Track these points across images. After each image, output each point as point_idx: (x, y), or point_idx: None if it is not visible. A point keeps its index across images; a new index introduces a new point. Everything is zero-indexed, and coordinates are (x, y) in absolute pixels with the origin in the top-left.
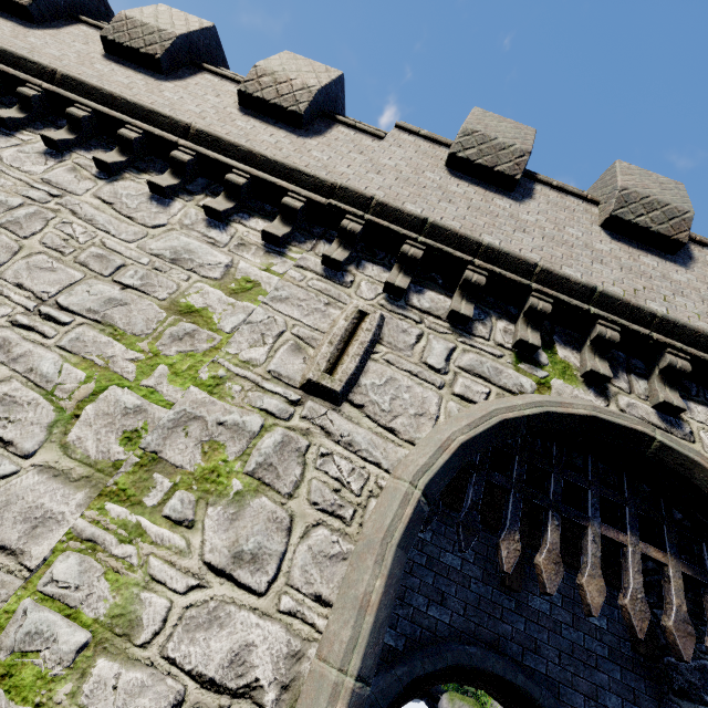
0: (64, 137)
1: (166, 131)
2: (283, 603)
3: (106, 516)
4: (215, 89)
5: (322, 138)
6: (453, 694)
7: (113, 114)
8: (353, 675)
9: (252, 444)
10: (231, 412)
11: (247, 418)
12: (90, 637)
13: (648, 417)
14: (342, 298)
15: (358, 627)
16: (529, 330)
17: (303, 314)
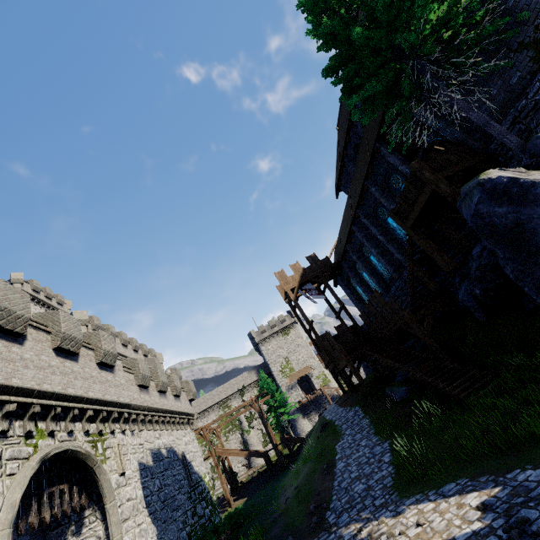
0: None
1: None
2: None
3: None
4: None
5: None
6: None
7: None
8: None
9: None
10: None
11: None
12: None
13: (66, 438)
14: None
15: None
16: (31, 422)
17: None
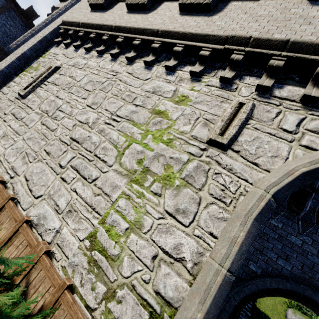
0: (116, 52)
1: (149, 36)
2: (195, 232)
3: (132, 188)
4: (169, 8)
5: (221, 13)
6: (295, 310)
7: (130, 36)
8: (226, 268)
9: (184, 166)
10: (175, 153)
11: (181, 156)
12: (129, 226)
13: None
14: (230, 97)
15: (230, 250)
16: None
17: (209, 108)
